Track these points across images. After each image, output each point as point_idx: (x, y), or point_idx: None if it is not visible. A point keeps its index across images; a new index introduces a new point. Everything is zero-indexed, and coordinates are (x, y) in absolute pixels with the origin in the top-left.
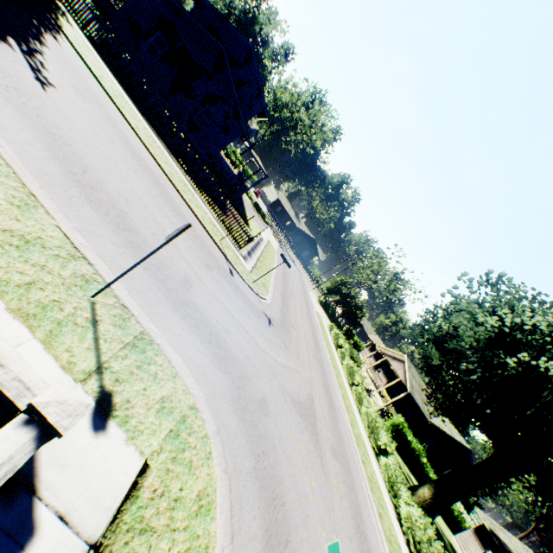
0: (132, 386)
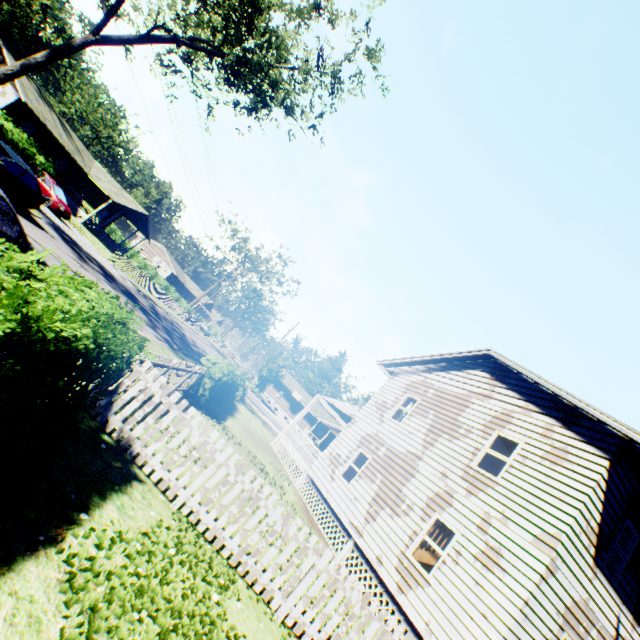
0: None
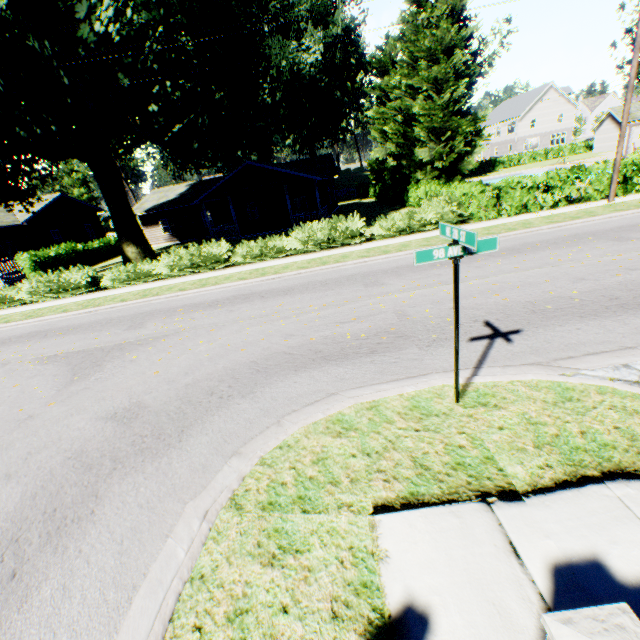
0: (305, 639)
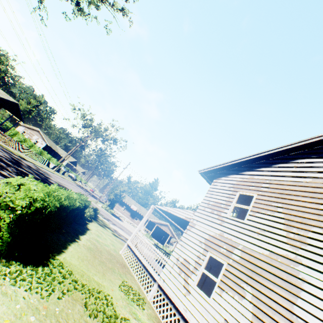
0: None
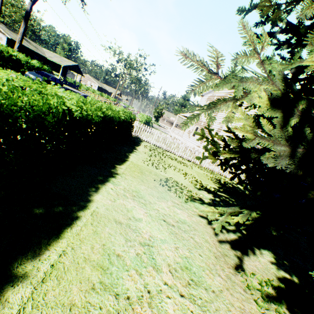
0: None
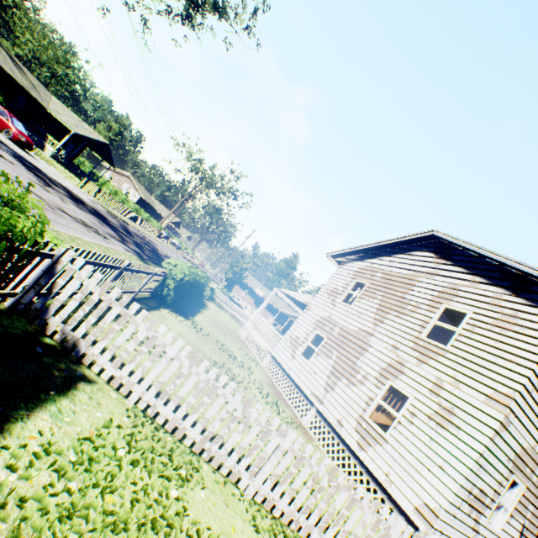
0: None
